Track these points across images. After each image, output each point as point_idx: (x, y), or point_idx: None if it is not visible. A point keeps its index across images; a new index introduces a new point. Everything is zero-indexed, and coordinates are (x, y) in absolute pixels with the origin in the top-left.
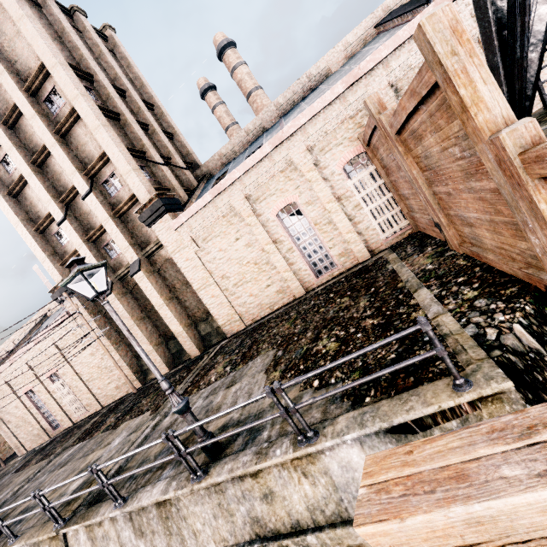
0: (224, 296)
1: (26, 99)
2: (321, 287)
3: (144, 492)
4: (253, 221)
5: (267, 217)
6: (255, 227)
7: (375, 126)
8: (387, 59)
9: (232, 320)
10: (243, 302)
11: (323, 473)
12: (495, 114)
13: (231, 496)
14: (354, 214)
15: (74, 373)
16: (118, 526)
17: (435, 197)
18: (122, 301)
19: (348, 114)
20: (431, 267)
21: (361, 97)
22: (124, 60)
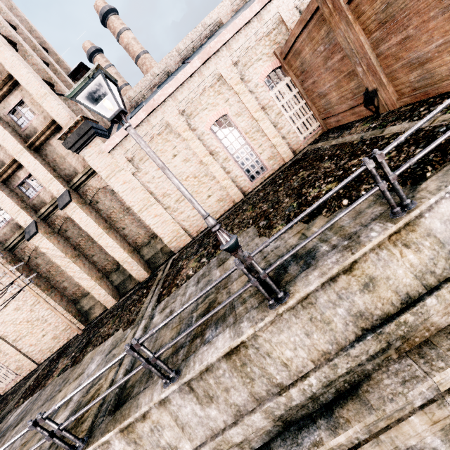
0: (167, 213)
1: None
2: (260, 186)
3: (201, 353)
4: (189, 136)
5: (202, 131)
6: (192, 141)
7: (311, 16)
8: None
9: (177, 236)
10: (186, 217)
11: (426, 236)
12: None
13: (323, 303)
14: (277, 121)
15: None
16: (173, 407)
17: (378, 60)
18: (51, 240)
19: (264, 31)
20: (375, 124)
21: (274, 16)
22: (4, 1)
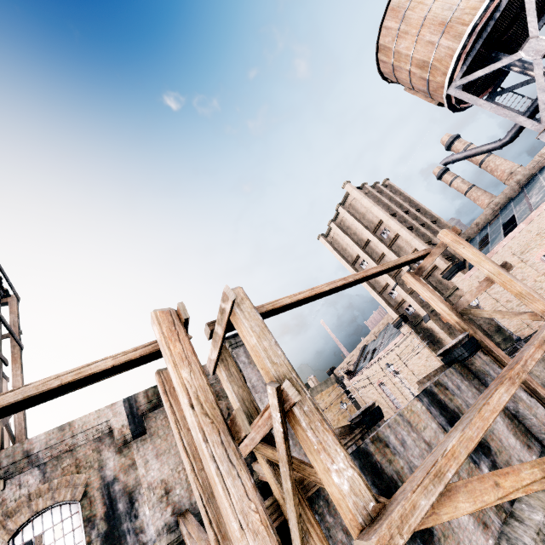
0: None
1: (374, 236)
2: None
3: None
4: (522, 266)
5: (533, 261)
6: (525, 269)
7: None
8: None
9: (521, 328)
10: None
11: None
12: None
13: None
14: None
15: (409, 370)
16: None
17: None
18: (436, 324)
19: None
20: None
21: None
22: (397, 192)
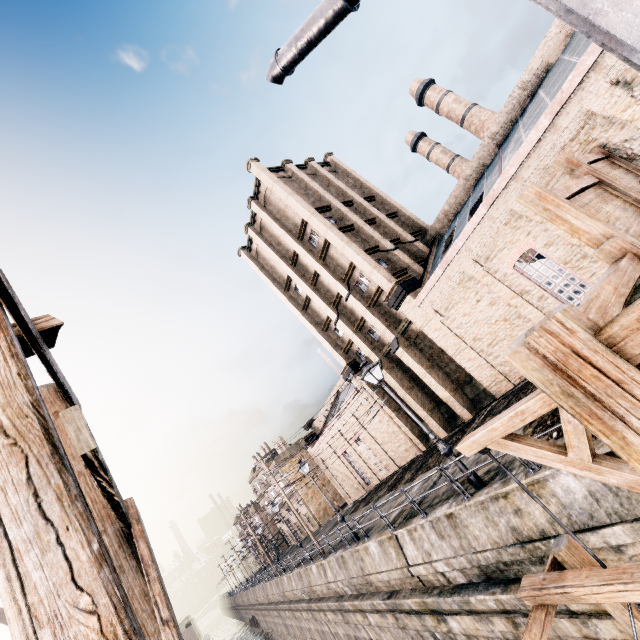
0: (480, 357)
1: (299, 246)
2: None
3: (436, 509)
4: (489, 281)
5: (504, 272)
6: (493, 285)
7: None
8: (597, 62)
9: (496, 381)
10: (503, 361)
11: (552, 495)
12: (594, 234)
13: (492, 511)
14: None
15: (371, 438)
16: (426, 532)
17: None
18: (392, 374)
19: (565, 139)
20: None
21: (577, 115)
22: (344, 172)
